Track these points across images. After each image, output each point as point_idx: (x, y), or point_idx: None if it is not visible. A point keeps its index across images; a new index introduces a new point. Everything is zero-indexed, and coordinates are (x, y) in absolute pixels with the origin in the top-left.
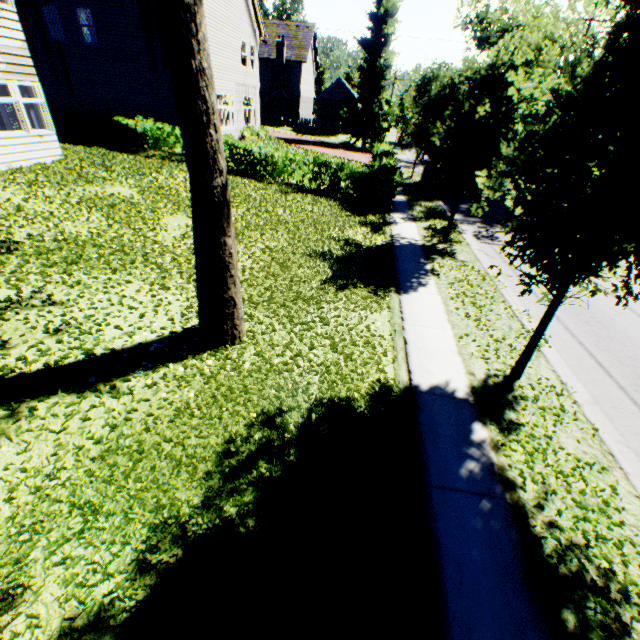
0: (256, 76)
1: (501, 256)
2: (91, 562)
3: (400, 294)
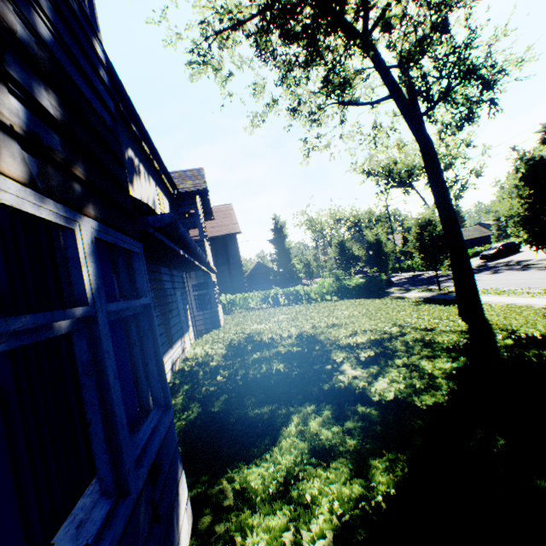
0: None
1: None
2: None
3: None
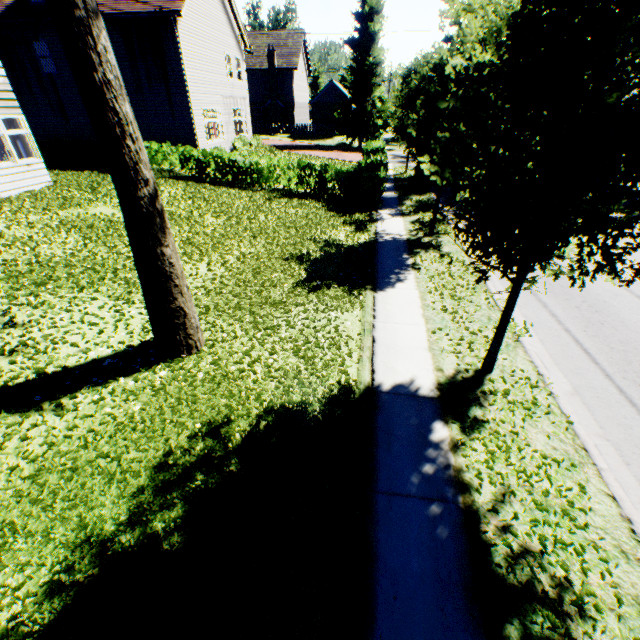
0: (244, 87)
1: None
2: (2, 585)
3: (376, 291)
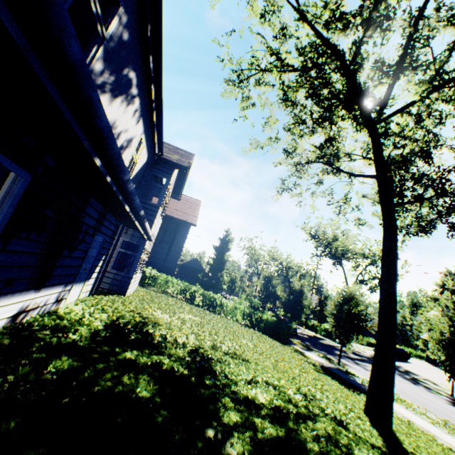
0: None
1: (366, 376)
2: None
3: None
